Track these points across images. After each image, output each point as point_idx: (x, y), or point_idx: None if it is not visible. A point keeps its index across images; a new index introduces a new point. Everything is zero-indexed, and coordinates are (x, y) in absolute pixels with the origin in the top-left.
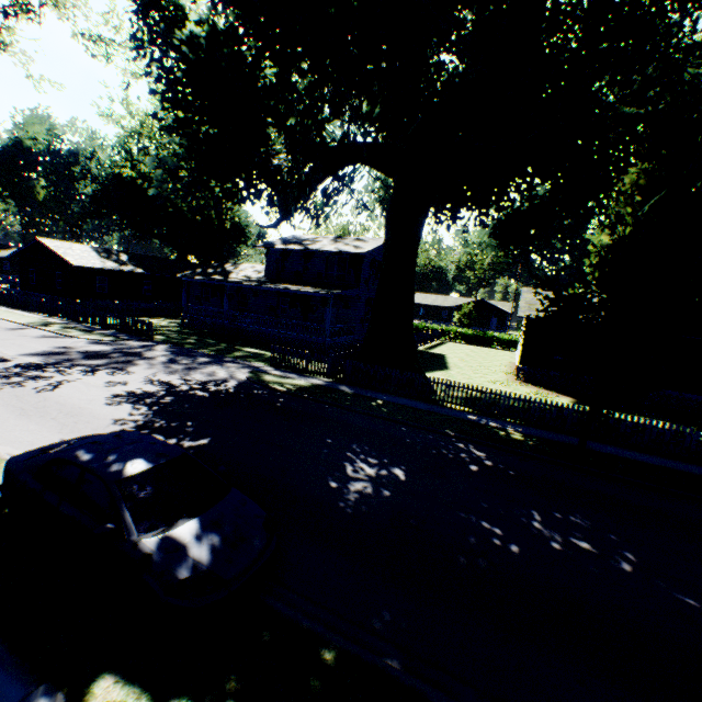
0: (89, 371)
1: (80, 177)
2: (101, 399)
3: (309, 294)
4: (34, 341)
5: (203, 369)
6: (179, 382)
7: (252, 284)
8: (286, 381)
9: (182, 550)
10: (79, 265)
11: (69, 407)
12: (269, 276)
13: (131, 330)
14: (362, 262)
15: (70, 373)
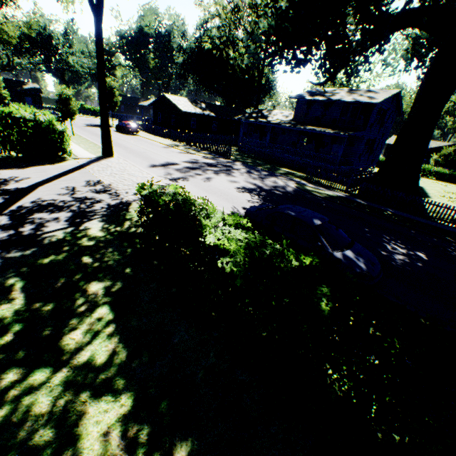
0: (215, 173)
1: (177, 51)
2: (233, 189)
3: (329, 134)
4: (179, 155)
5: (268, 178)
6: (261, 184)
7: (288, 126)
8: (320, 191)
9: (352, 260)
10: (185, 111)
11: (223, 191)
12: (295, 120)
13: (217, 152)
14: (372, 110)
15: (208, 174)
